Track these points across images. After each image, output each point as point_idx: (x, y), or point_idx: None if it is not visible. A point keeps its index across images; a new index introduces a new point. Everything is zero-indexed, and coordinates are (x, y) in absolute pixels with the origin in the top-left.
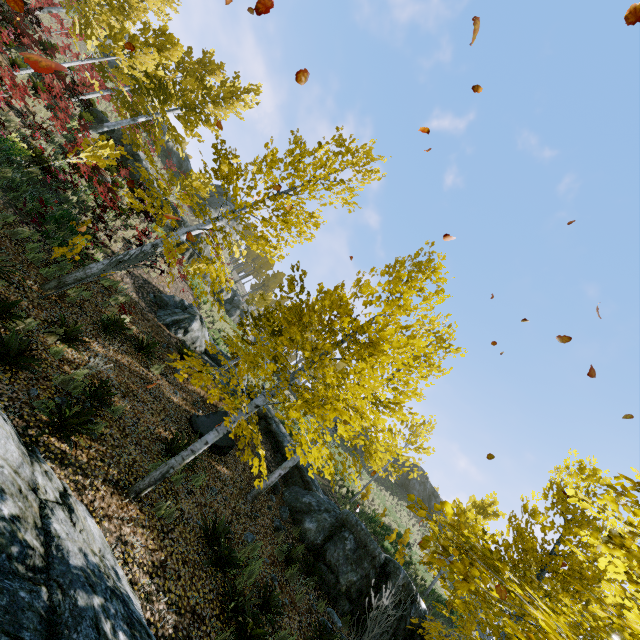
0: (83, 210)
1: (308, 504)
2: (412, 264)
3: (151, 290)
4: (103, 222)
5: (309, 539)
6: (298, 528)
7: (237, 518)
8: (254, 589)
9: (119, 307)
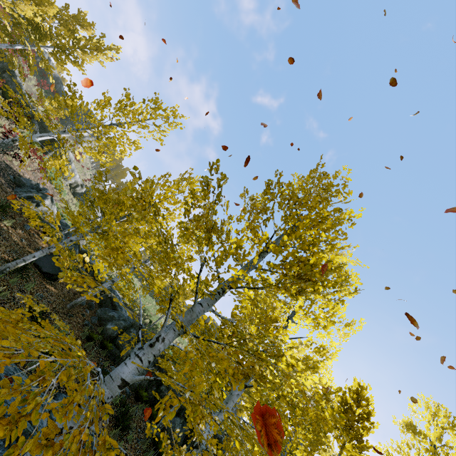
0: None
1: (112, 316)
2: (181, 178)
3: (12, 173)
4: None
5: (108, 334)
6: (102, 328)
7: (56, 313)
8: None
9: None
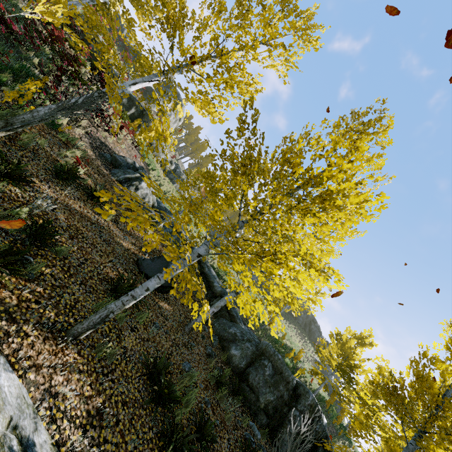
0: (44, 72)
1: (234, 334)
2: (358, 123)
3: (107, 152)
4: (59, 80)
5: (234, 363)
6: (225, 354)
7: (176, 349)
8: (190, 416)
9: (75, 160)
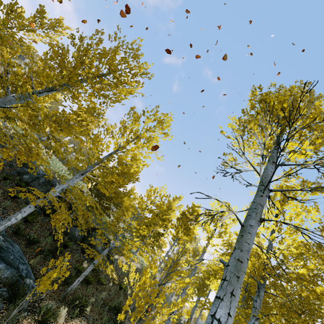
0: None
1: (28, 171)
2: None
3: None
4: None
5: (24, 181)
6: (19, 177)
7: None
8: None
9: None
